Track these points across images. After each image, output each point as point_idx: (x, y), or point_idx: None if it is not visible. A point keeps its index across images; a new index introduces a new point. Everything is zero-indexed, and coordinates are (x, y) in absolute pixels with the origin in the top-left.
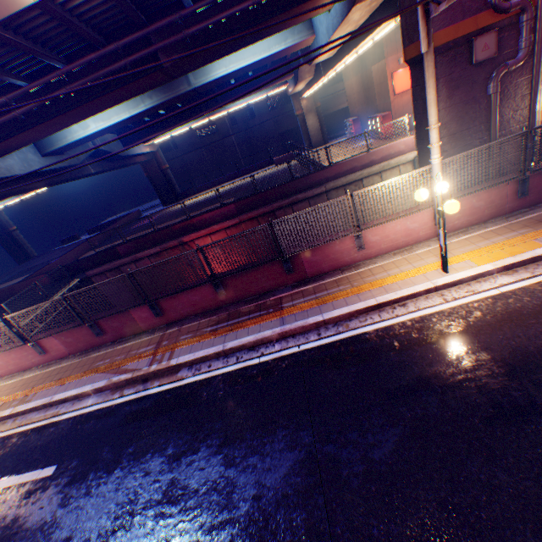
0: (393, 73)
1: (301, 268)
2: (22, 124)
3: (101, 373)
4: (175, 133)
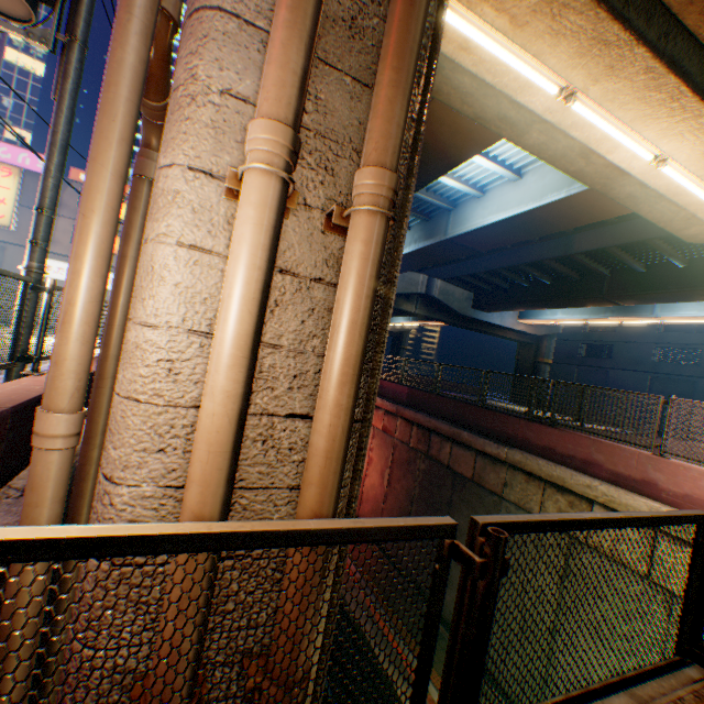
0: None
1: None
2: None
3: None
4: (562, 321)
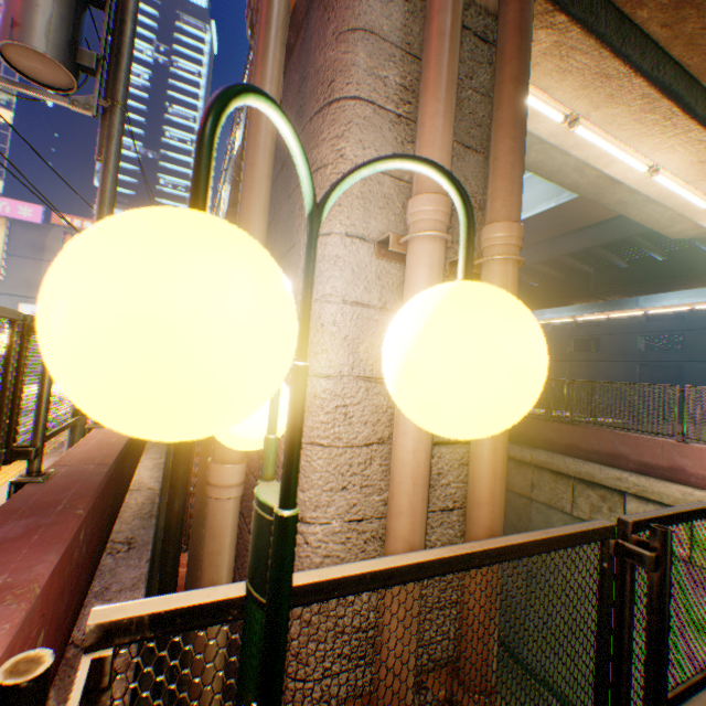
0: None
1: None
2: None
3: None
4: (551, 320)
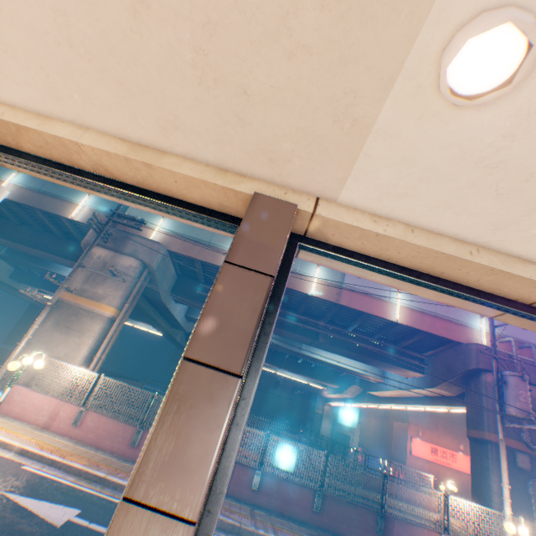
0: (412, 434)
1: (388, 534)
2: None
3: None
4: None
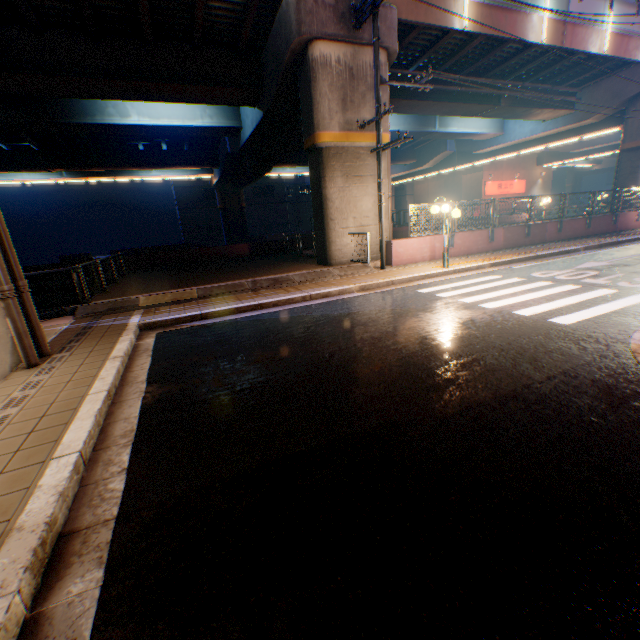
0: (485, 182)
1: (614, 224)
2: (413, 95)
3: (566, 246)
4: (284, 174)
